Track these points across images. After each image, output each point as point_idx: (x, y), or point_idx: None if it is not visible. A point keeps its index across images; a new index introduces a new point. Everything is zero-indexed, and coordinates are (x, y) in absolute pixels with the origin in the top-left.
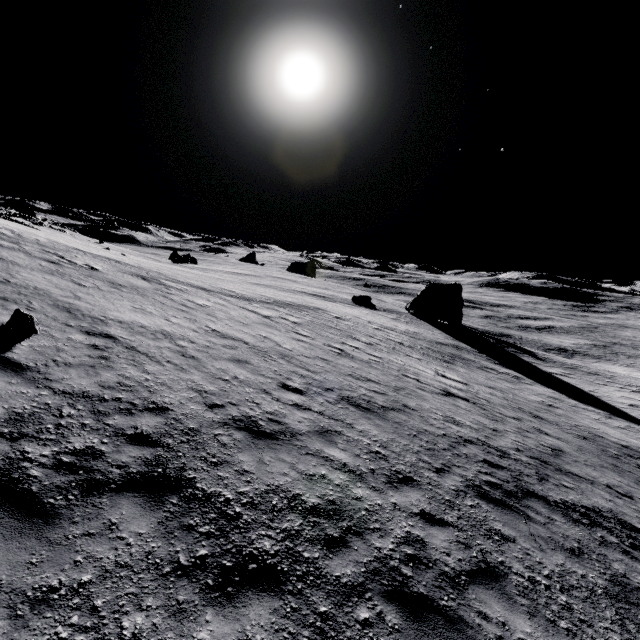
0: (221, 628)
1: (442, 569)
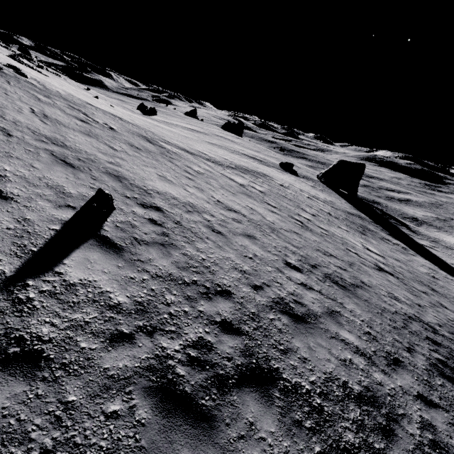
0: None
1: (453, 452)
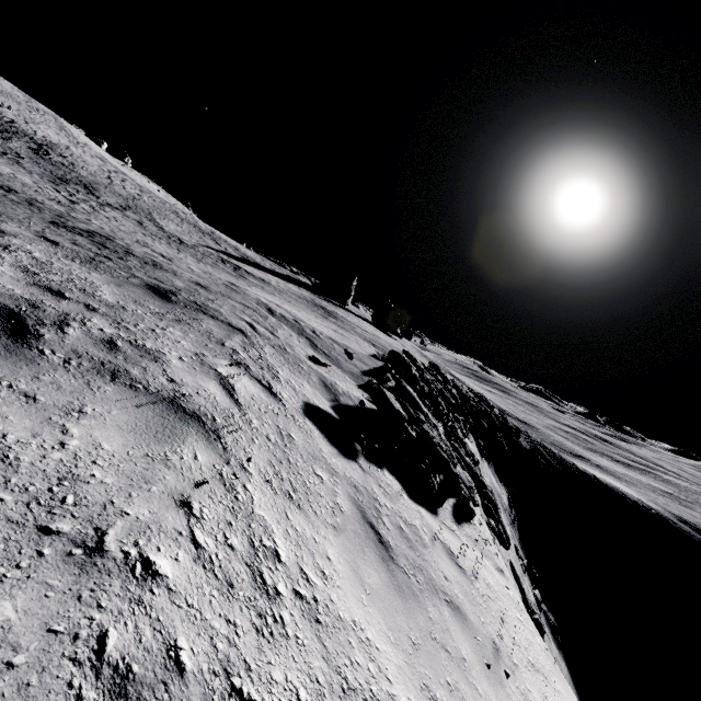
0: None
1: None
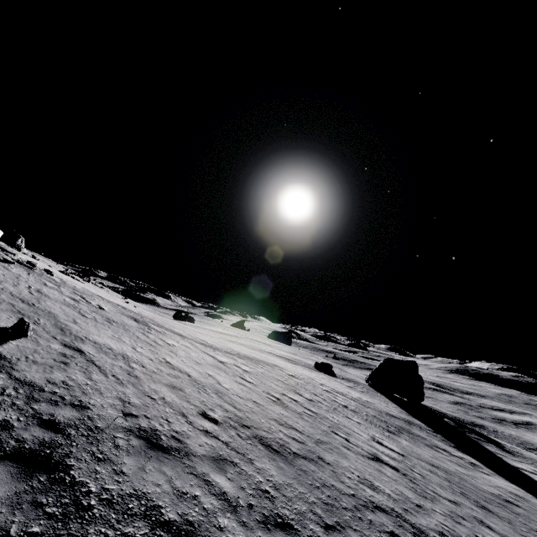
0: None
1: None
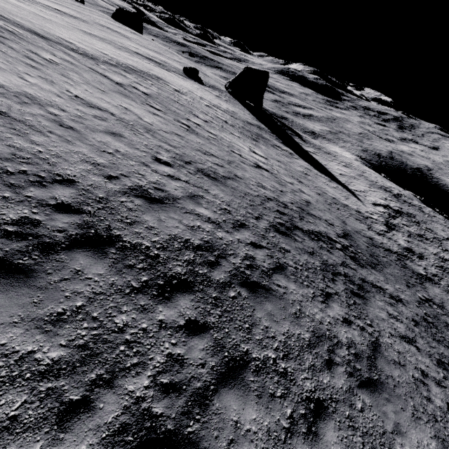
0: (169, 313)
1: (262, 269)
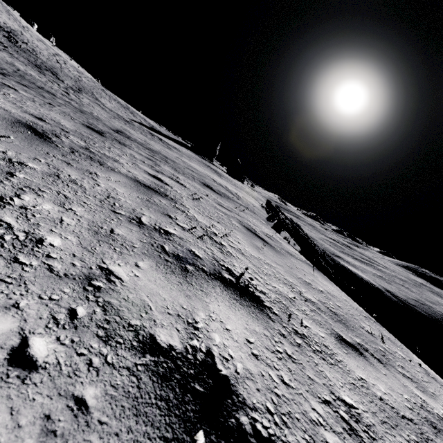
0: None
1: None
